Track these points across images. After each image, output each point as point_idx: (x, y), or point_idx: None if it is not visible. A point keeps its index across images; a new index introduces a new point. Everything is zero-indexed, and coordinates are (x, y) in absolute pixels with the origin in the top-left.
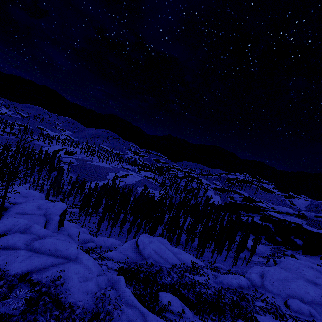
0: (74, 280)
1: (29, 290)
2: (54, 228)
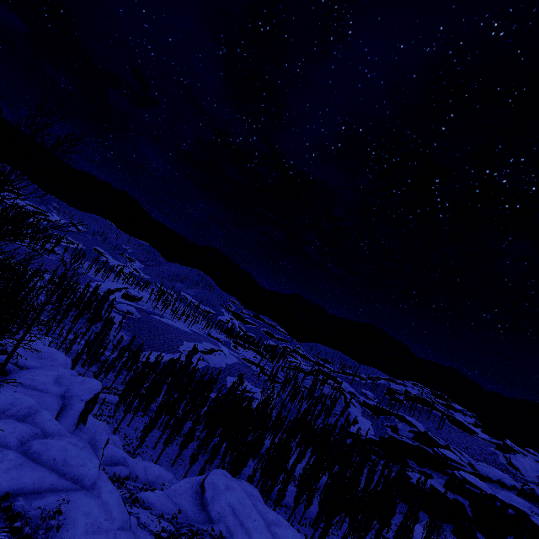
0: (78, 526)
1: (2, 527)
2: (70, 422)
